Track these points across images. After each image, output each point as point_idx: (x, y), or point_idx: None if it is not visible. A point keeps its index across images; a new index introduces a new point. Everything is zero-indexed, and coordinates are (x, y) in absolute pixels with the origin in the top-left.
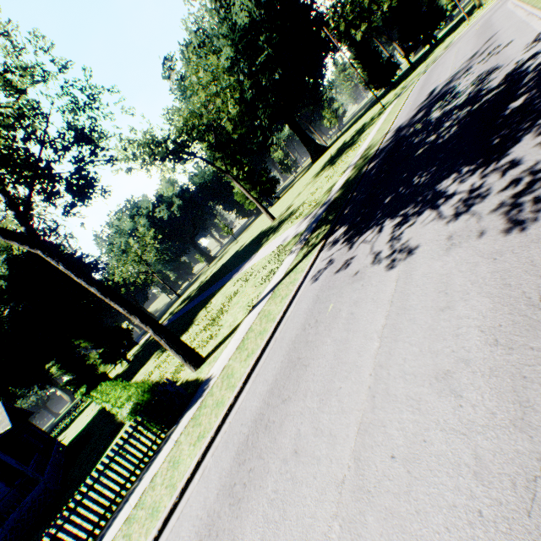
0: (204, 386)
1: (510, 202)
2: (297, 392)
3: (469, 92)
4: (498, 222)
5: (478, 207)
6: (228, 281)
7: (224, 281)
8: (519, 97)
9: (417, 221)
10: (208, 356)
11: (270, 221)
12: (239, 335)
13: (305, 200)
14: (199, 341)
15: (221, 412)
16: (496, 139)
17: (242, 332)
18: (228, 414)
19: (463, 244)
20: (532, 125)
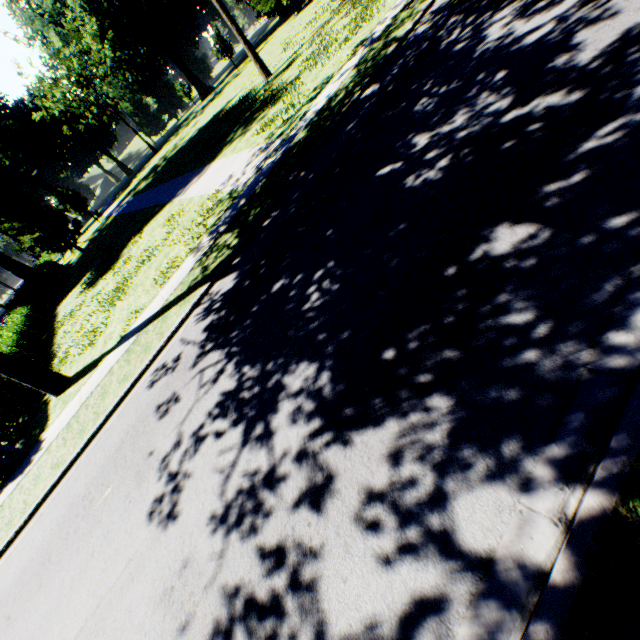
0: (33, 454)
1: (235, 612)
2: (14, 625)
3: (567, 10)
4: (198, 639)
5: (234, 544)
6: (170, 203)
7: (172, 191)
8: (526, 217)
9: (223, 438)
10: (72, 381)
11: (263, 79)
12: (86, 391)
13: (301, 74)
14: (91, 327)
15: (1, 544)
16: (393, 348)
17: (89, 389)
18: (7, 549)
19: (168, 618)
20: (424, 398)
